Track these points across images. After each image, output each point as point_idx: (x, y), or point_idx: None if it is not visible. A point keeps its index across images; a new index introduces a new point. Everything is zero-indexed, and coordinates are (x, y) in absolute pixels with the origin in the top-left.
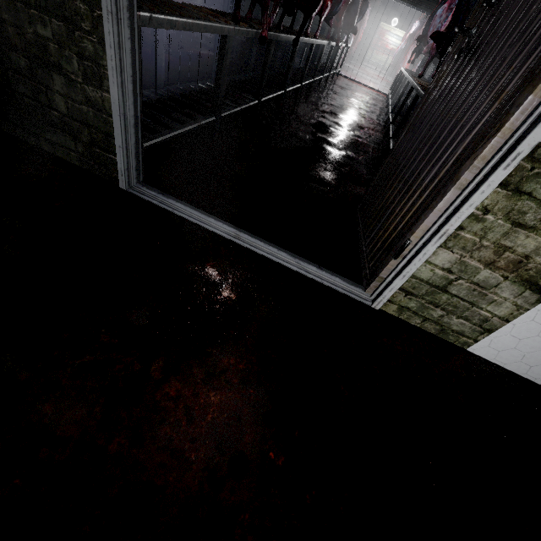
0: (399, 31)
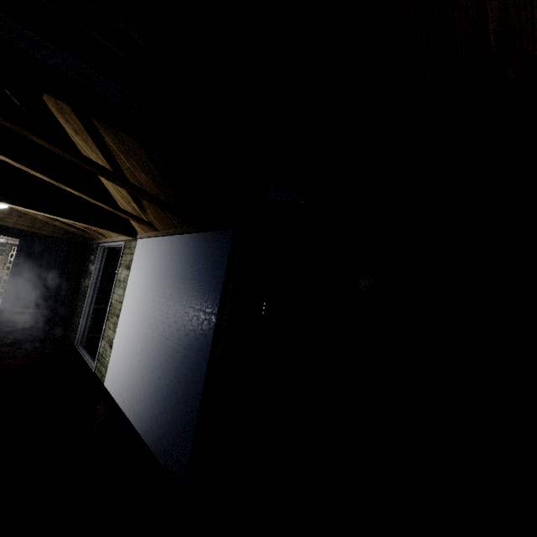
0: None
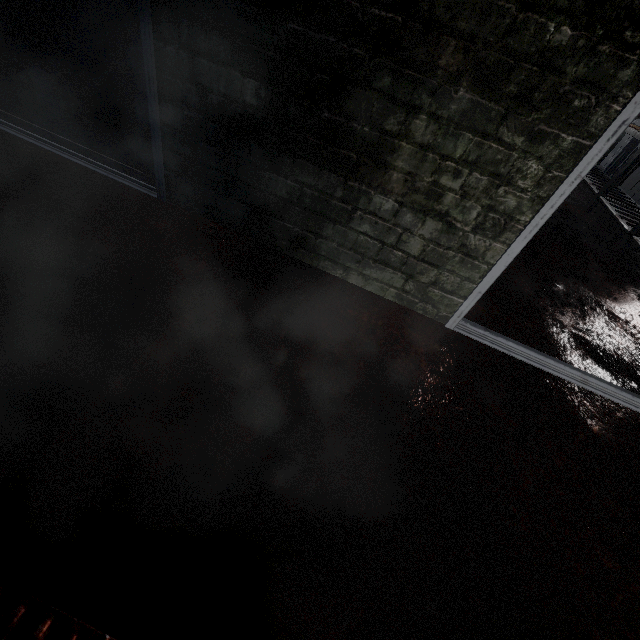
0: None
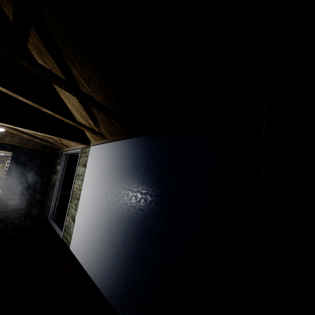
0: None
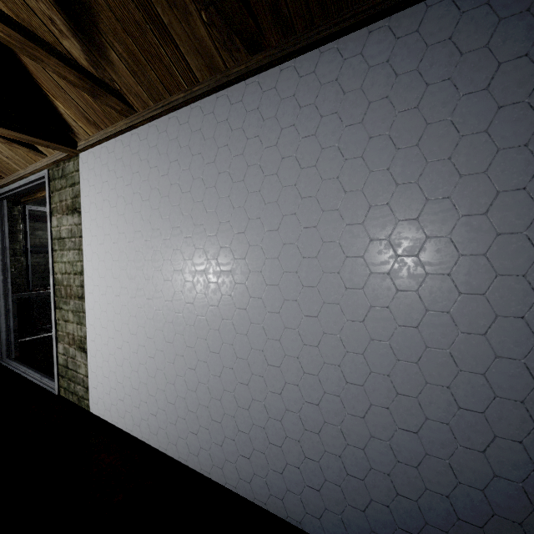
0: None
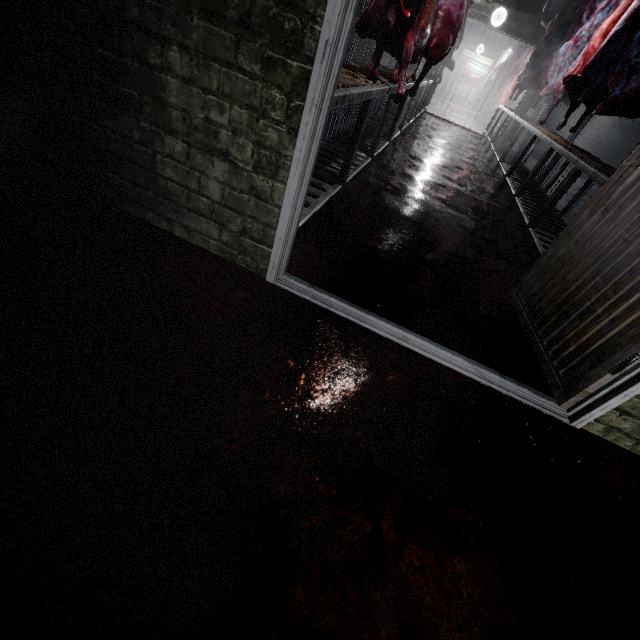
0: (483, 59)
